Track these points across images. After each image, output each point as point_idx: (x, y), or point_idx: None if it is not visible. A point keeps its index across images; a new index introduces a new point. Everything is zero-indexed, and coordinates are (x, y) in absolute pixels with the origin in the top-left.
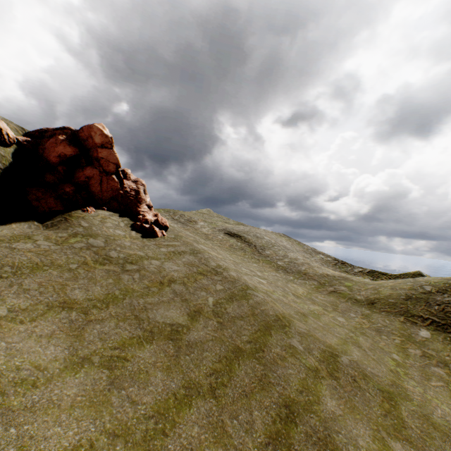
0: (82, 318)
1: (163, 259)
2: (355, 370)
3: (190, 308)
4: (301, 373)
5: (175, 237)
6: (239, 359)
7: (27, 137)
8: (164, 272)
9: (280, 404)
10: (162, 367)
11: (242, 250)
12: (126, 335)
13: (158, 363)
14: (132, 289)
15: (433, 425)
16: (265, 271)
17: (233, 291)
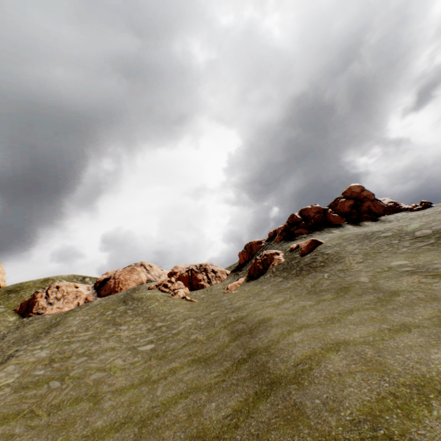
0: None
1: None
2: None
3: None
4: None
5: None
6: None
7: None
8: None
9: None
10: None
11: None
12: None
13: None
14: None
15: None
16: None
17: None
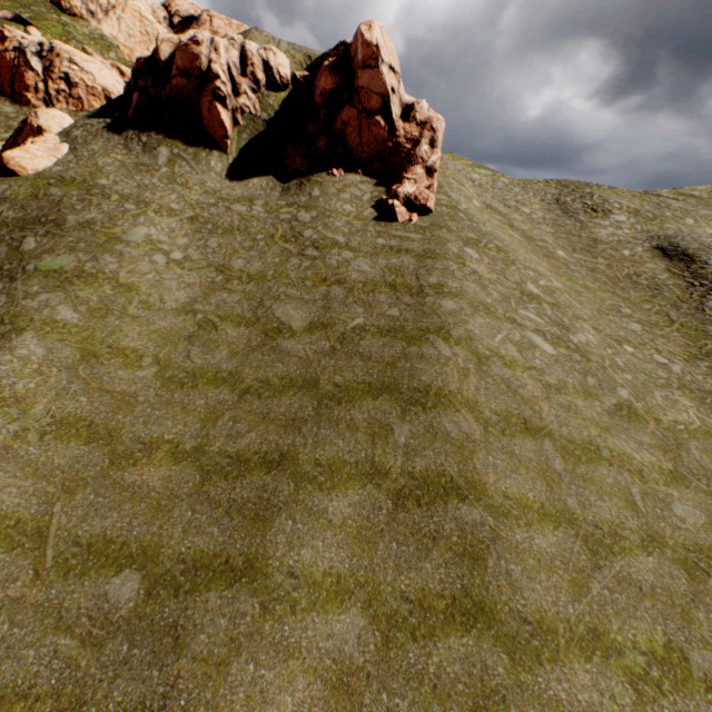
0: (222, 284)
1: (363, 254)
2: (463, 535)
3: (322, 318)
4: (351, 456)
5: (426, 226)
6: (302, 390)
7: (310, 70)
8: (343, 269)
9: (280, 450)
10: (233, 350)
11: (652, 291)
12: (237, 312)
13: (234, 345)
14: (287, 275)
15: (478, 709)
16: (636, 345)
17: (406, 325)
